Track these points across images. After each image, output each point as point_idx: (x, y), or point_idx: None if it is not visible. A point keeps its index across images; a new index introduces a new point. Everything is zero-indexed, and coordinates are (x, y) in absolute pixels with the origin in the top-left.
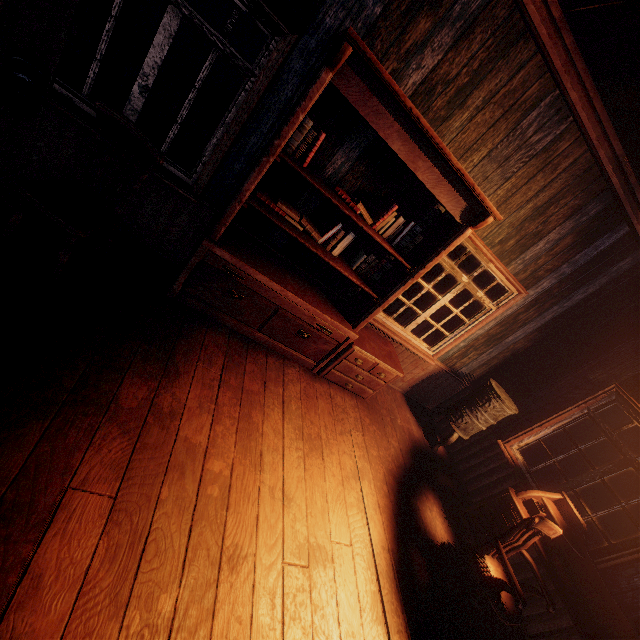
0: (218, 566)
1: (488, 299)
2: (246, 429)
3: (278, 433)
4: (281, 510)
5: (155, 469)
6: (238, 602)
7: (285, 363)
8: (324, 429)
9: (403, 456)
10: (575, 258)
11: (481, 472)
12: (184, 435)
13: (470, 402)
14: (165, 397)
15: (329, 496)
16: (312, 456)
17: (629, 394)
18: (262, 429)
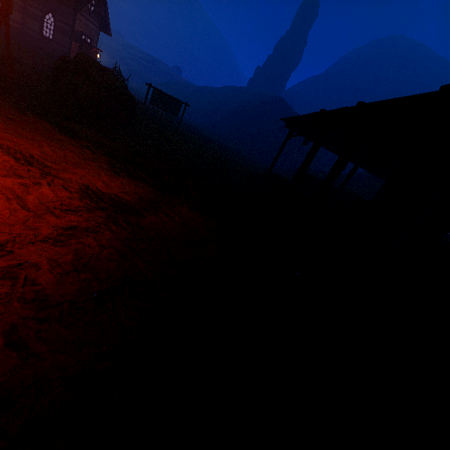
0: None
1: None
2: None
3: None
4: None
5: None
6: None
7: None
8: None
9: None
10: None
11: None
12: None
13: None
14: None
15: None
16: None
17: None
18: None
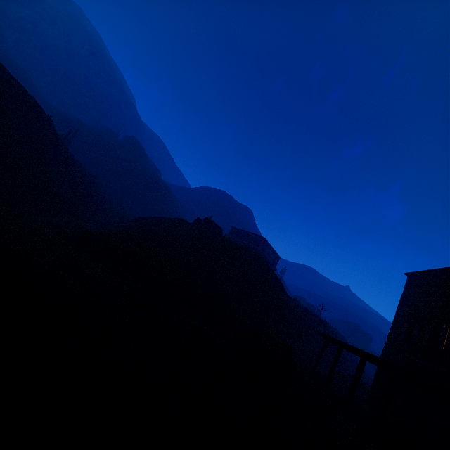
0: None
1: None
2: None
3: None
4: None
5: None
6: None
7: None
8: None
9: None
10: None
11: None
12: None
13: None
14: None
15: None
16: None
17: None
18: None
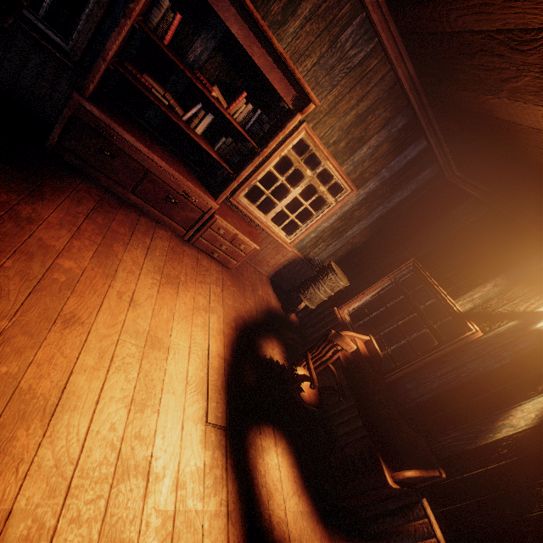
0: (52, 320)
1: (329, 195)
2: (105, 251)
3: (137, 263)
4: (126, 307)
5: (2, 247)
6: (66, 345)
7: (157, 225)
8: (184, 275)
9: (257, 312)
10: (391, 164)
11: (321, 333)
12: (38, 236)
13: (315, 278)
14: (25, 208)
15: (176, 313)
16: (167, 286)
17: (421, 265)
18: (121, 256)
